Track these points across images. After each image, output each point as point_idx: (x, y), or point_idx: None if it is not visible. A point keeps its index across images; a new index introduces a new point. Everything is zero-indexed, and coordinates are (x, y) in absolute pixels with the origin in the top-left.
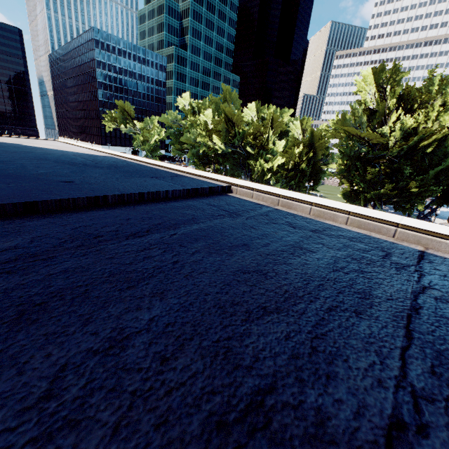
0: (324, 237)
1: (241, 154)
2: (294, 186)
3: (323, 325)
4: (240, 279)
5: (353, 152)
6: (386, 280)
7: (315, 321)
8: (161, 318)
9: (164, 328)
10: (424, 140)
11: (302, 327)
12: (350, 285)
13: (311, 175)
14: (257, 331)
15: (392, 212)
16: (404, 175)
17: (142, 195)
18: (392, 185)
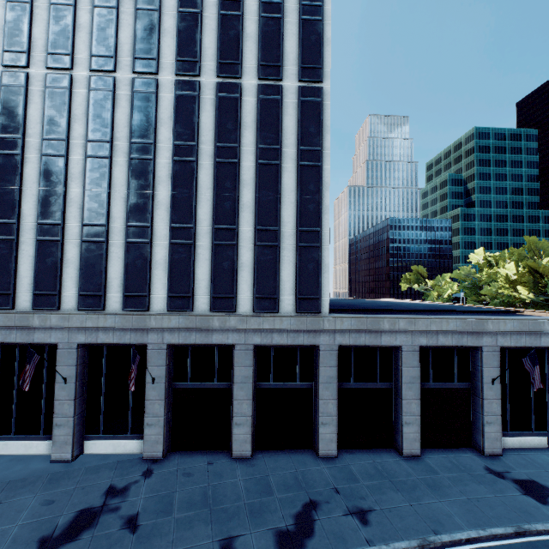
0: None
1: None
2: None
3: None
4: None
5: None
6: None
7: None
8: None
9: None
10: None
11: None
12: None
13: None
14: None
15: None
16: None
17: (487, 311)
18: None
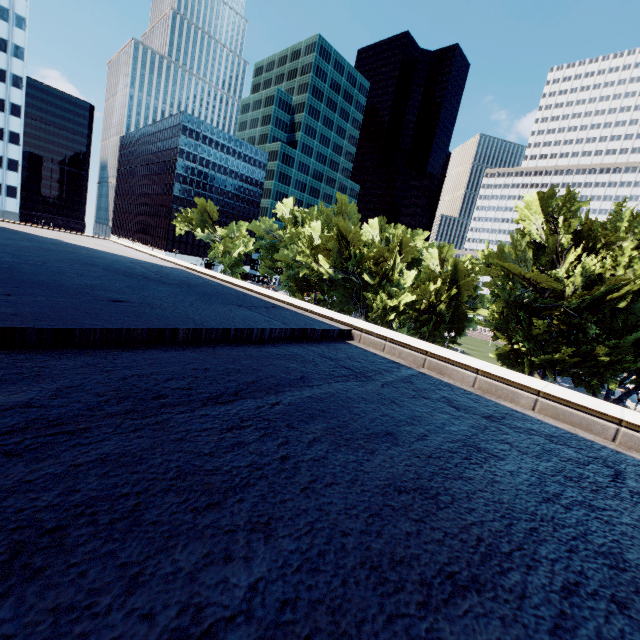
0: (507, 430)
1: (355, 283)
2: (426, 335)
3: (570, 632)
4: (395, 504)
5: (514, 297)
6: (638, 529)
7: (551, 619)
8: (271, 586)
9: (278, 613)
10: (613, 291)
11: (533, 634)
12: (583, 536)
13: (451, 321)
14: (451, 636)
15: (567, 387)
16: (587, 336)
17: (227, 332)
18: (572, 349)
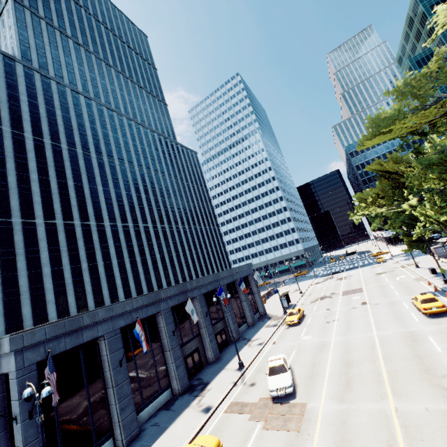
0: None
1: None
2: None
3: None
4: None
5: None
6: None
7: None
8: None
9: None
10: None
11: None
12: None
13: None
14: None
15: None
16: None
17: None
18: None
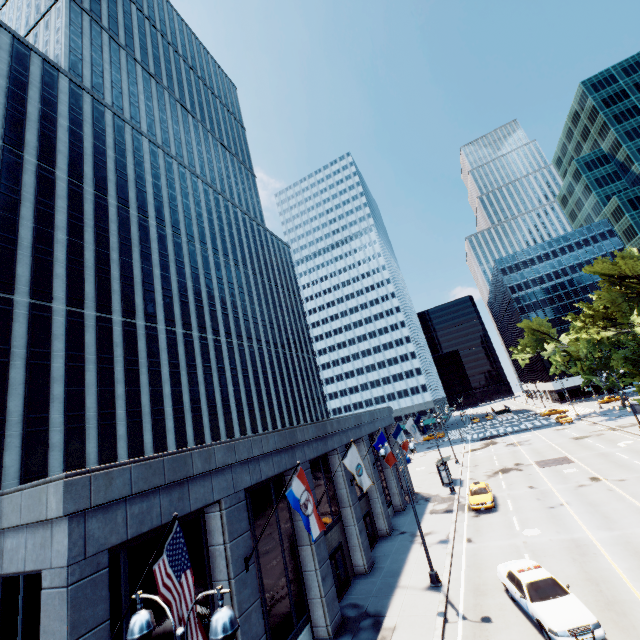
0: None
1: None
2: None
3: None
4: None
5: None
6: None
7: None
8: None
9: None
10: None
11: None
12: None
13: None
14: None
15: None
16: None
17: None
18: None
